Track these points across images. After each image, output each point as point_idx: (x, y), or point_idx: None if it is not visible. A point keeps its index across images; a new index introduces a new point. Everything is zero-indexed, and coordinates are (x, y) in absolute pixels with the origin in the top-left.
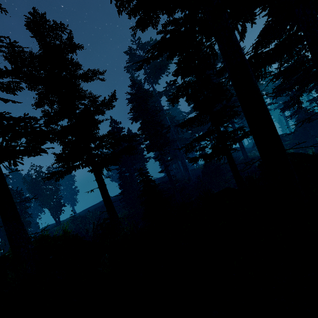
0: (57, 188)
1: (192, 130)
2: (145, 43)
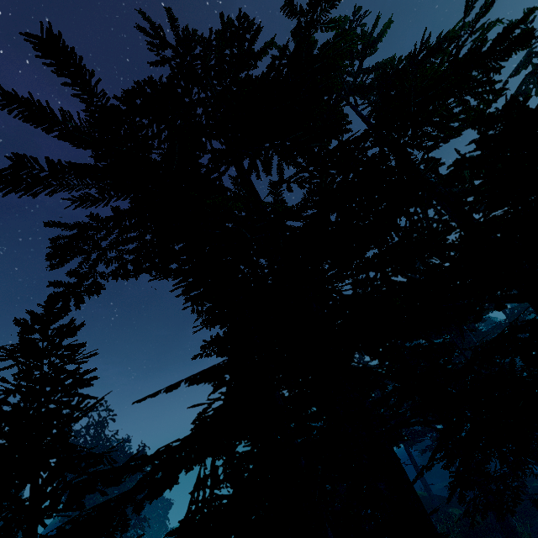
0: None
1: None
2: None
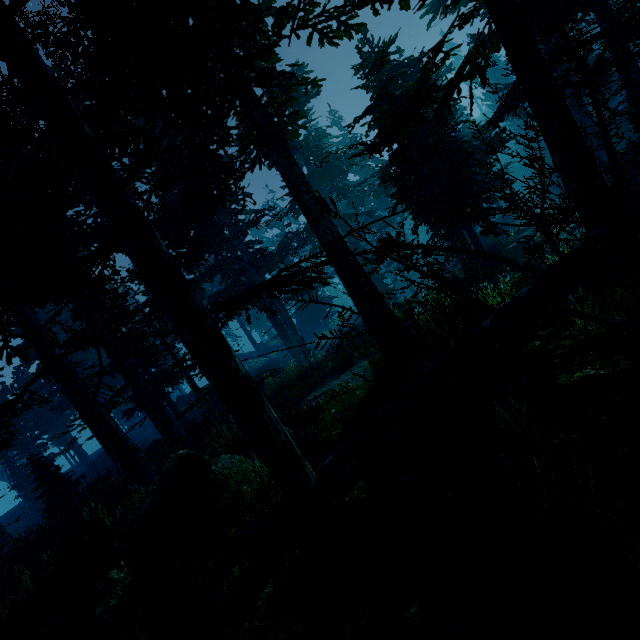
0: None
1: None
2: None
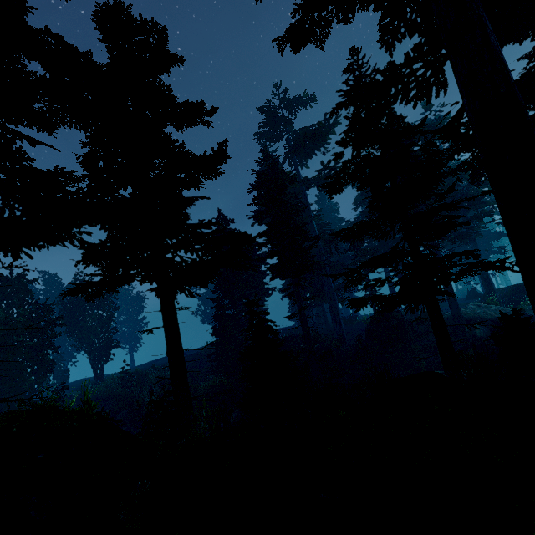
0: (110, 317)
1: (357, 251)
2: (295, 99)
